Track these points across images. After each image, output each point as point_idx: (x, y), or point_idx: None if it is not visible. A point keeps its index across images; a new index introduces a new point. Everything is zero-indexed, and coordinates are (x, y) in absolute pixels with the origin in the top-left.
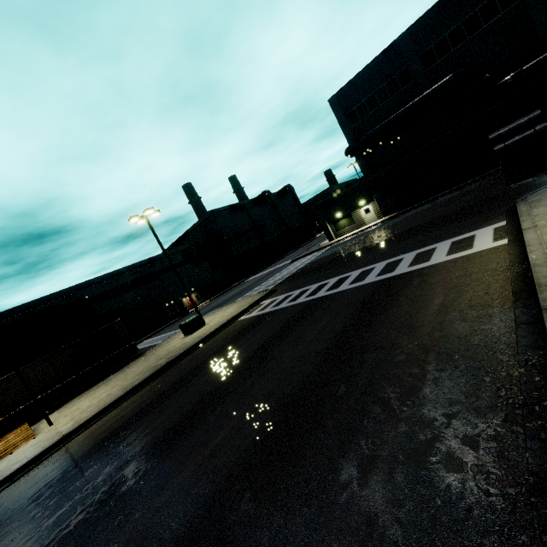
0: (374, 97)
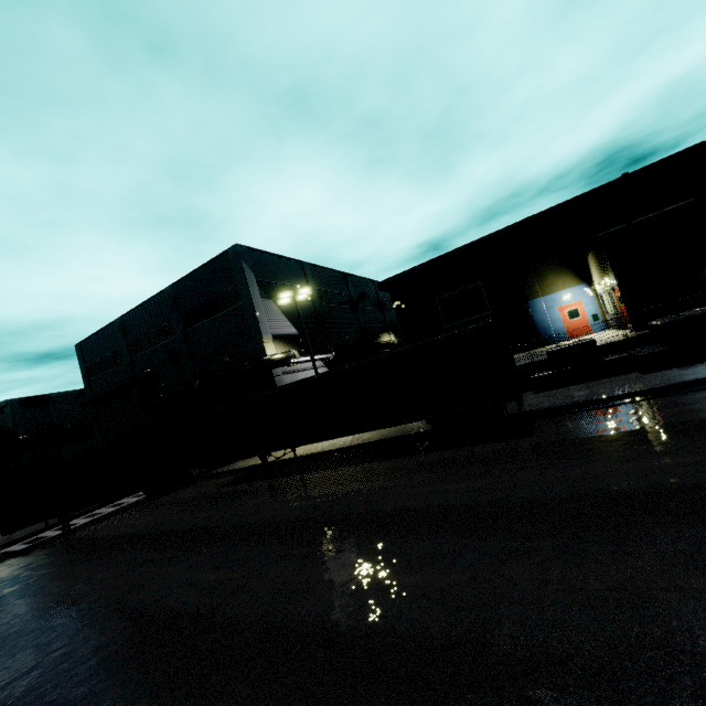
0: (106, 360)
